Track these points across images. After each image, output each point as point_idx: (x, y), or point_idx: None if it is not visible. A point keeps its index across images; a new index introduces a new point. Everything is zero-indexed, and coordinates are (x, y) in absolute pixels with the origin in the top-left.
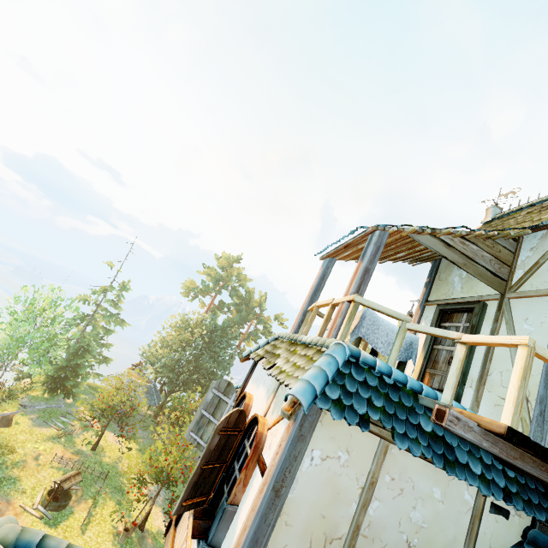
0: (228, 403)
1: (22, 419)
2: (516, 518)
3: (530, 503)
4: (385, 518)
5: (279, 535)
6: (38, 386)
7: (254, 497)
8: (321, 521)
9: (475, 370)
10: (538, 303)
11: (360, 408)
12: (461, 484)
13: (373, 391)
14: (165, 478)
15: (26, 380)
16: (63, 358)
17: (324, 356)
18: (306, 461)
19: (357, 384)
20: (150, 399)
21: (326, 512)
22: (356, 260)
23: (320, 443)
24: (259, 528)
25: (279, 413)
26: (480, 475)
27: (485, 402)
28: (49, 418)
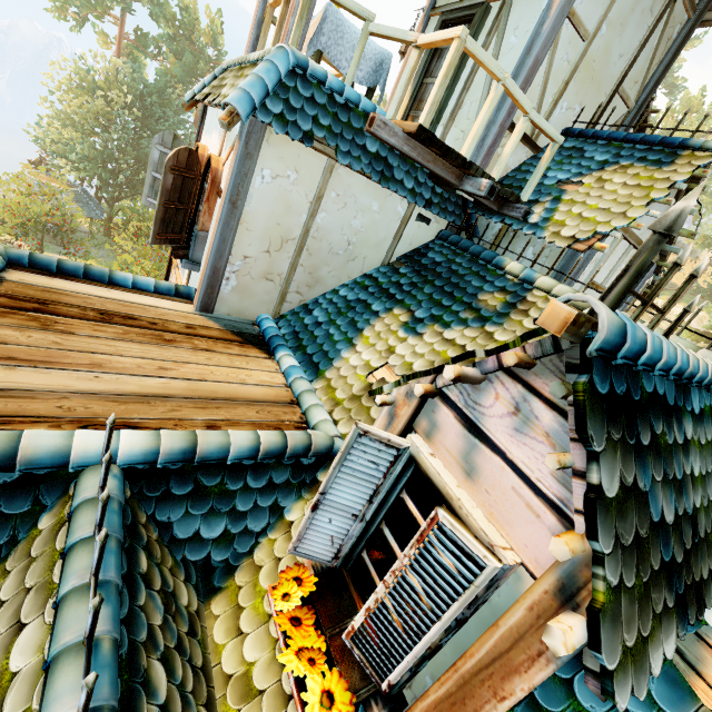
0: None
1: None
2: (435, 225)
3: (445, 211)
4: (331, 225)
5: (243, 238)
6: None
7: (217, 214)
8: (277, 228)
9: (452, 105)
10: (535, 2)
11: (304, 125)
12: (396, 200)
13: (321, 110)
14: None
15: None
16: None
17: (263, 63)
18: (258, 180)
19: (303, 100)
20: (87, 210)
21: (281, 221)
22: None
23: (269, 163)
24: (224, 232)
25: (231, 146)
26: (411, 189)
27: (448, 139)
28: None
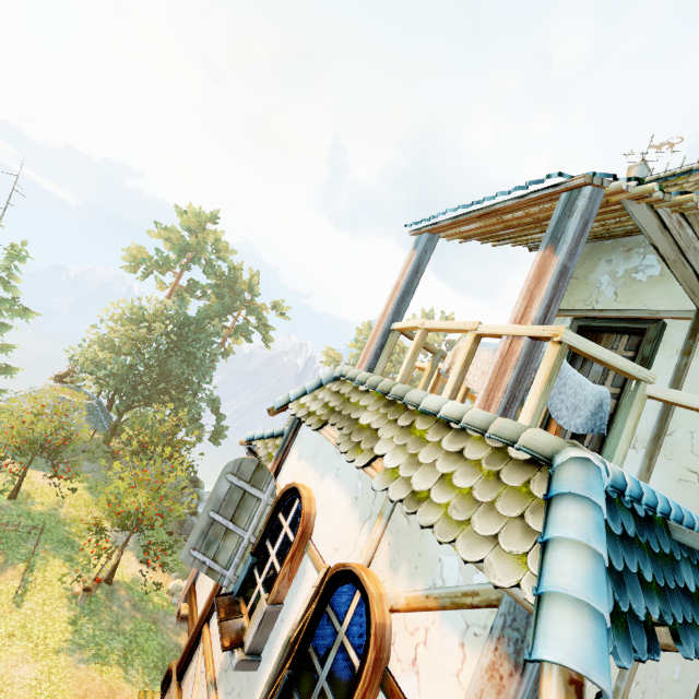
0: (260, 500)
1: None
2: None
3: None
4: None
5: None
6: None
7: None
8: None
9: (642, 424)
10: None
11: (638, 604)
12: None
13: (637, 549)
14: (135, 523)
15: None
16: None
17: (575, 505)
18: None
19: (619, 545)
20: (95, 422)
21: None
22: (463, 239)
23: None
24: None
25: (420, 586)
26: None
27: (660, 474)
28: None
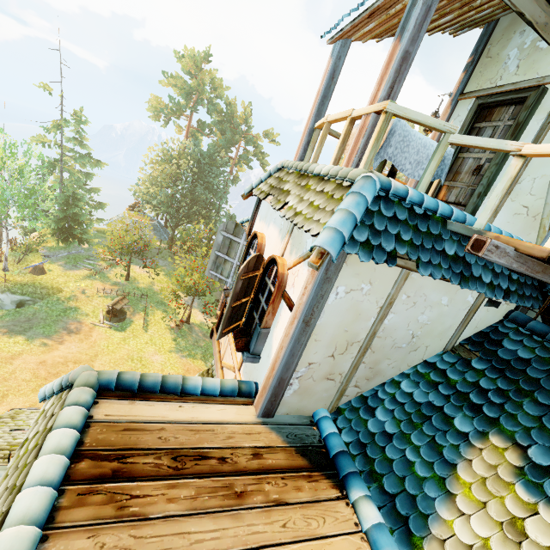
0: (240, 243)
1: (52, 266)
2: (504, 306)
3: (523, 296)
4: (397, 324)
5: (310, 348)
6: (49, 238)
7: (286, 326)
8: (344, 334)
9: None
10: None
11: (388, 245)
12: (467, 291)
13: (402, 226)
14: (195, 292)
15: (34, 234)
16: (57, 210)
17: (350, 196)
18: (332, 297)
19: (386, 220)
20: (159, 235)
21: (349, 328)
22: (378, 38)
23: (345, 280)
24: (294, 348)
25: (298, 255)
26: (489, 283)
27: (503, 212)
28: (75, 262)
